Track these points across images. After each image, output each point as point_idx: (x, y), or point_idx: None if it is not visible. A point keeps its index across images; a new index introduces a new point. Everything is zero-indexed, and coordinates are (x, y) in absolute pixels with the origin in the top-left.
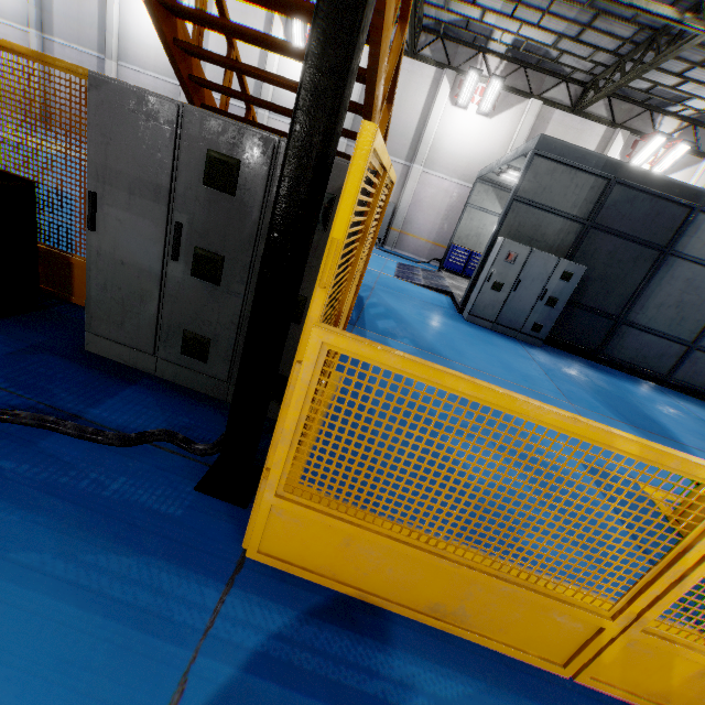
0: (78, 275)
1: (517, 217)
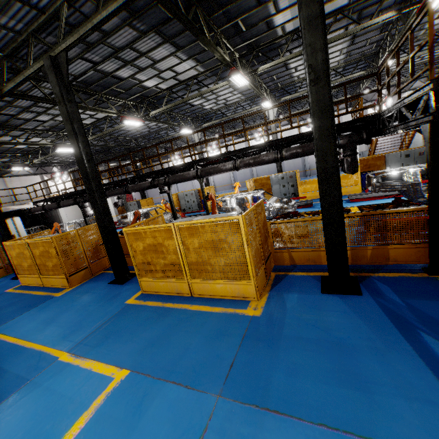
0: None
1: None
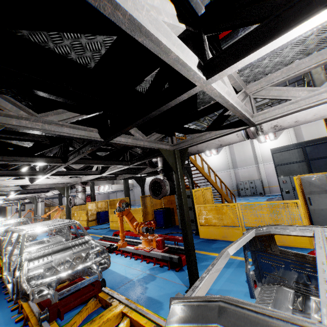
0: (176, 220)
1: (280, 170)
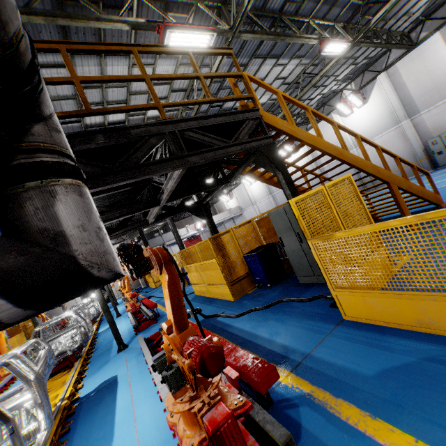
0: None
1: None
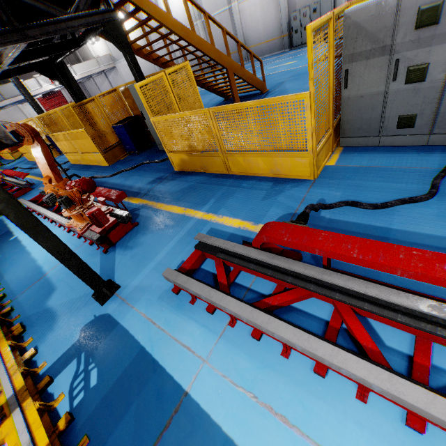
0: None
1: None
